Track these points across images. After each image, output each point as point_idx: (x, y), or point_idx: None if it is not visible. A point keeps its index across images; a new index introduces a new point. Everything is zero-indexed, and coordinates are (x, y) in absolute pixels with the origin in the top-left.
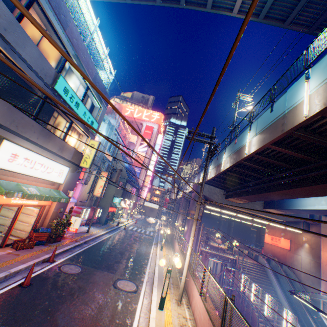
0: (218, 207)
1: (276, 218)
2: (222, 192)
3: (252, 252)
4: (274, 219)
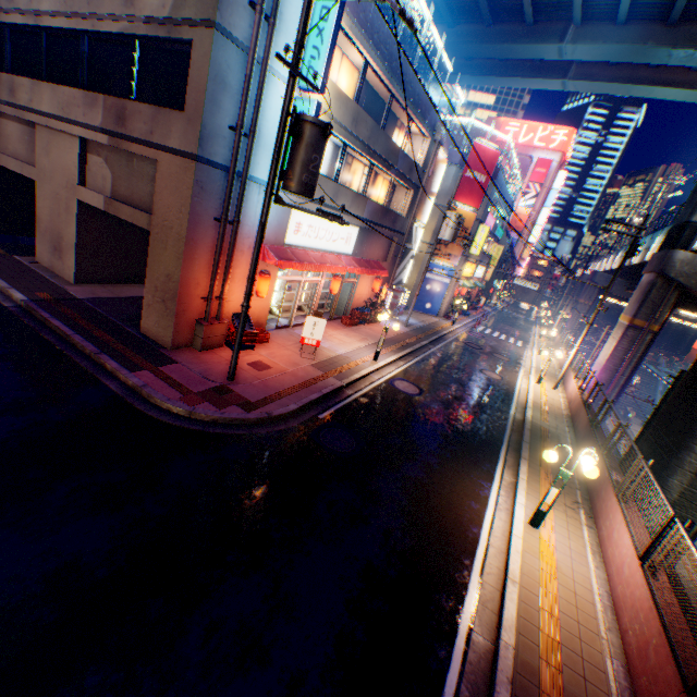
0: (615, 299)
1: (688, 317)
2: (623, 284)
3: (656, 353)
4: (690, 318)
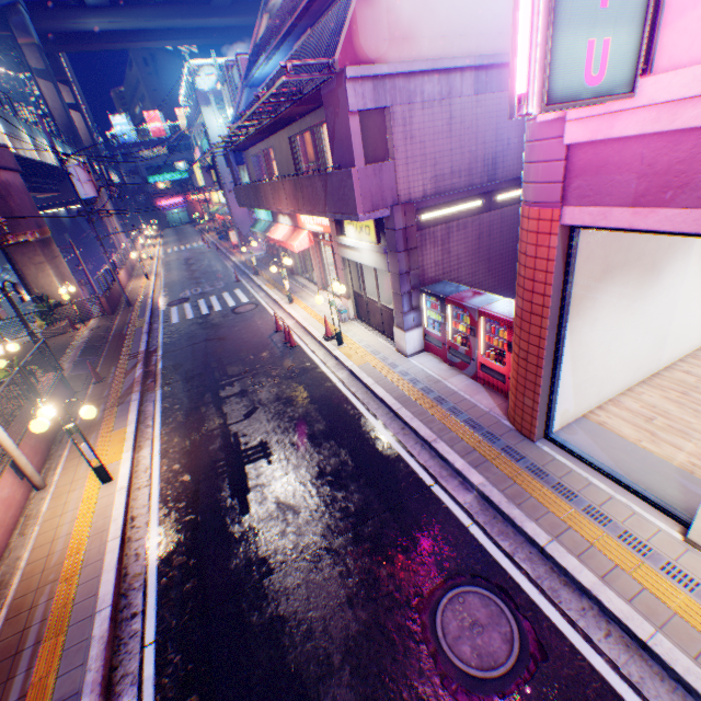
0: None
1: None
2: None
3: None
4: None
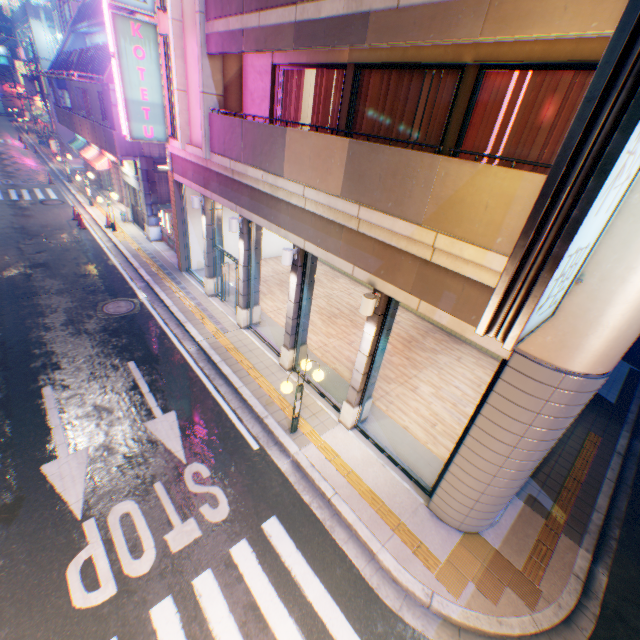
0: None
1: None
2: None
3: None
4: None
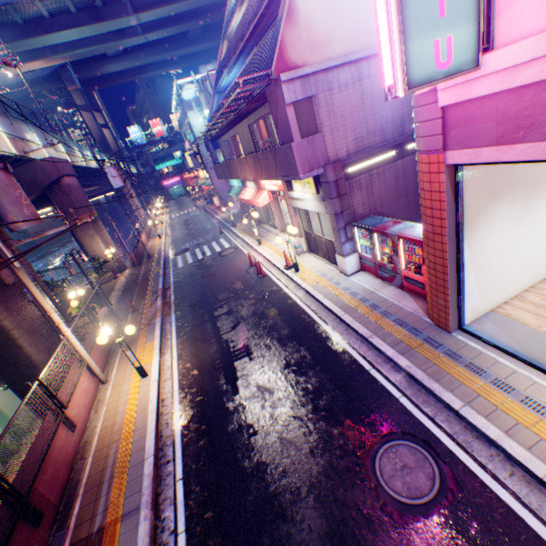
0: None
1: None
2: None
3: None
4: None
